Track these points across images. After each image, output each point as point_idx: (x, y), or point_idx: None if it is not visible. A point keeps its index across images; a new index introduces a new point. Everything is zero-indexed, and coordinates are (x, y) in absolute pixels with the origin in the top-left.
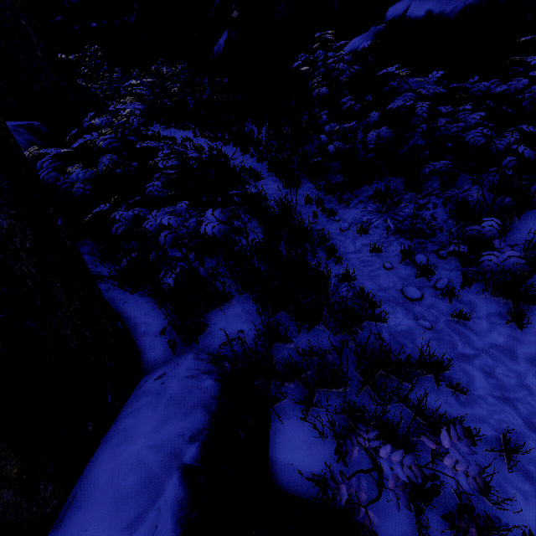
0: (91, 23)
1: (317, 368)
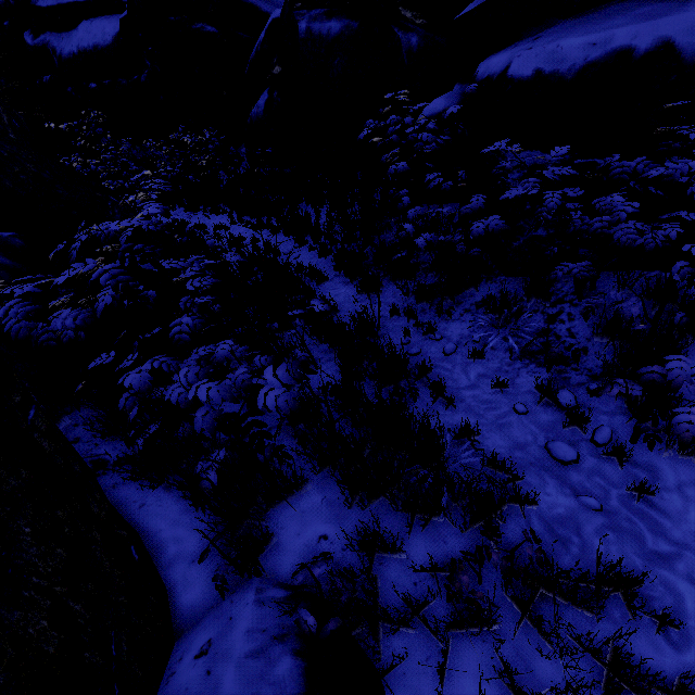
0: (89, 83)
1: (446, 593)
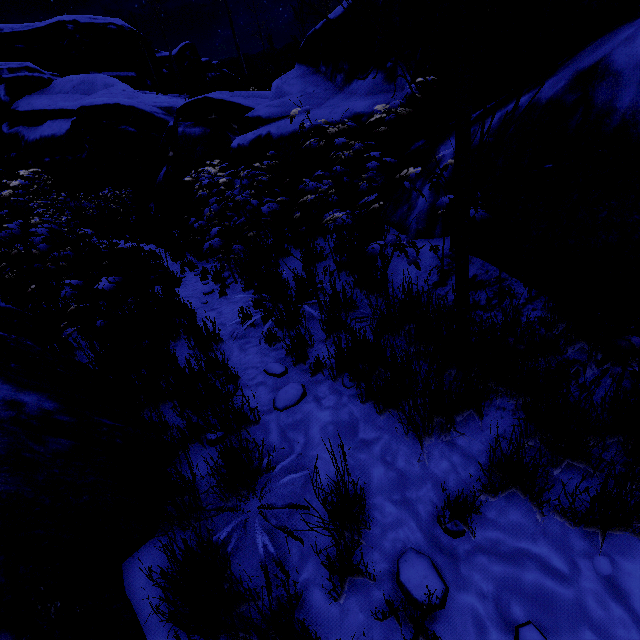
0: (45, 158)
1: None
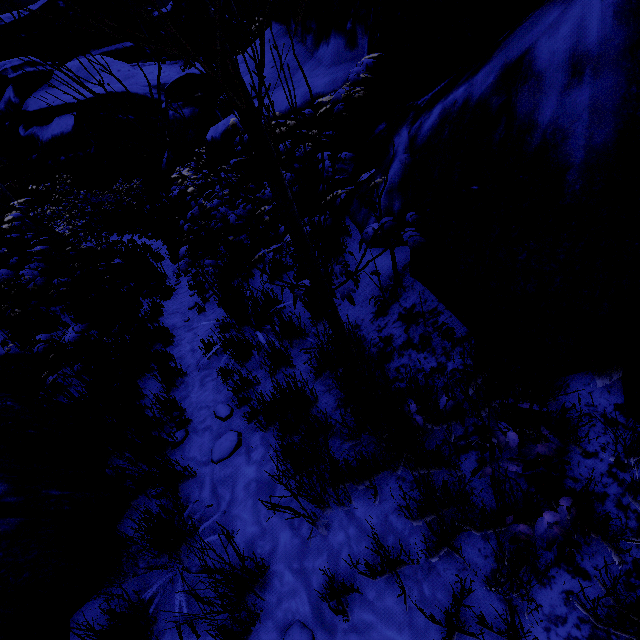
0: (61, 157)
1: None
